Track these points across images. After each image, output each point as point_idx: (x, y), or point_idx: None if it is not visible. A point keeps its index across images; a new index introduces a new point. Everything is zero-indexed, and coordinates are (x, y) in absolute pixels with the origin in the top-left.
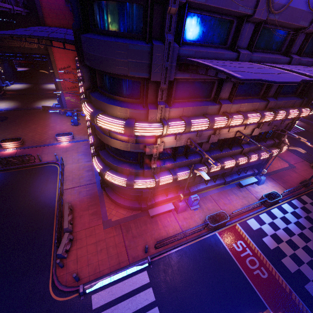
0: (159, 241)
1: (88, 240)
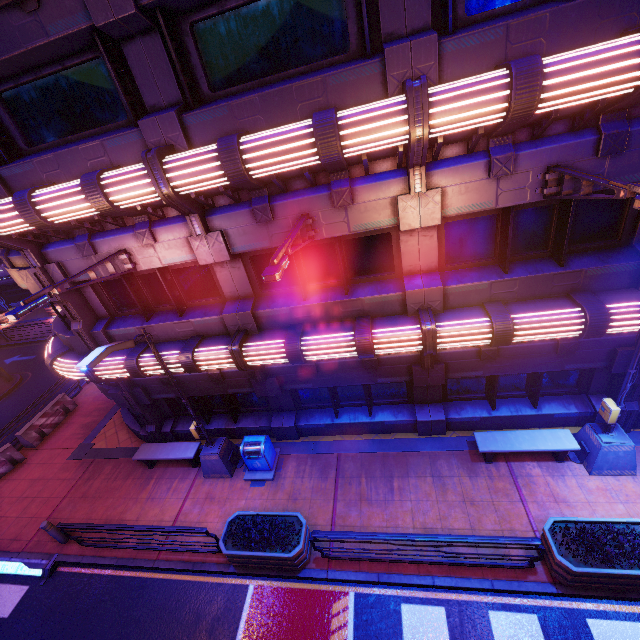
0: (62, 523)
1: (33, 471)
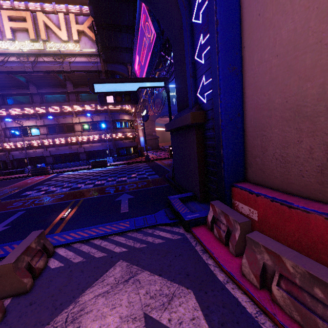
0: None
1: None
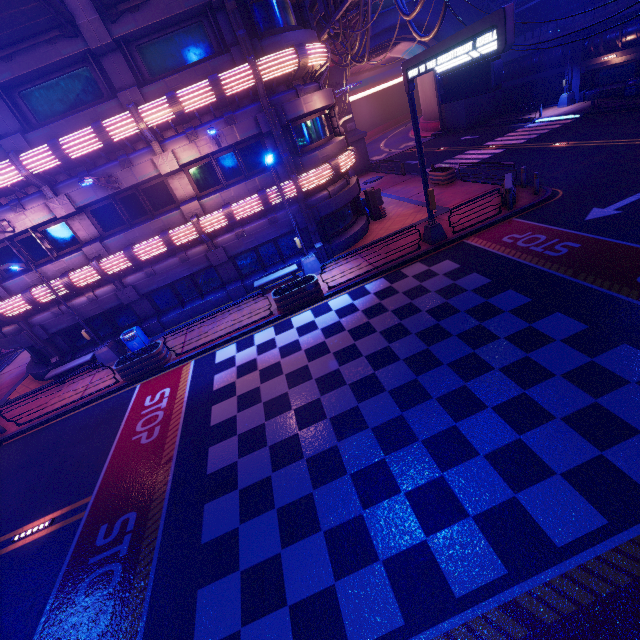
0: (0, 406)
1: None
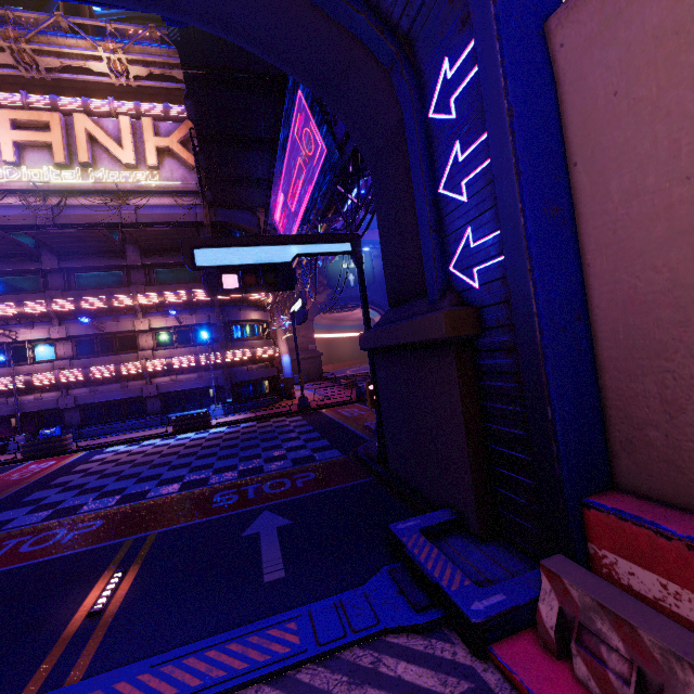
0: None
1: None
